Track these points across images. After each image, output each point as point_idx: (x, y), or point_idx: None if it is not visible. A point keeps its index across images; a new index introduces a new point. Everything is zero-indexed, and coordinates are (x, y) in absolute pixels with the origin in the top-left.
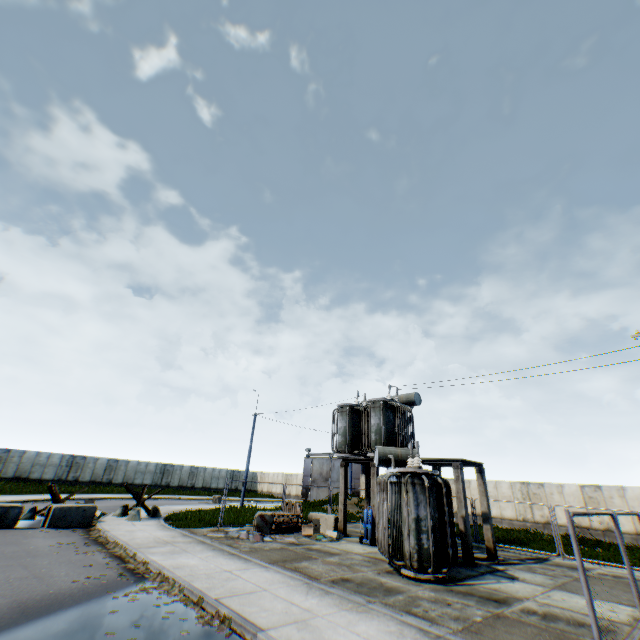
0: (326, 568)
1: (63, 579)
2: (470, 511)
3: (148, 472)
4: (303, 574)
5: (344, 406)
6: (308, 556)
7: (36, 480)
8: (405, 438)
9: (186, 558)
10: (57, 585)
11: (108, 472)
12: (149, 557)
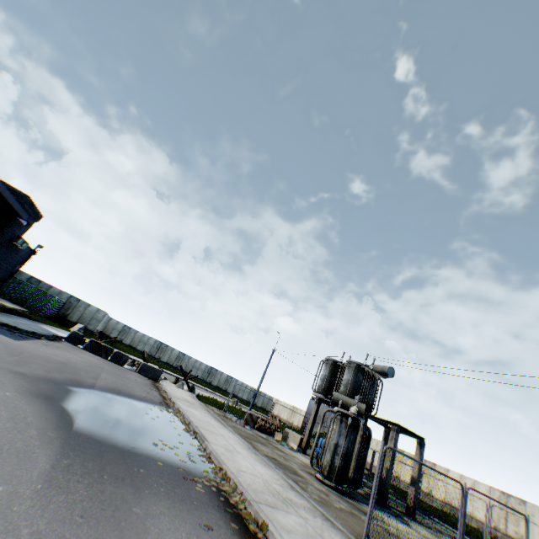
0: (269, 451)
1: (136, 391)
2: (441, 497)
3: (200, 369)
4: (251, 445)
5: (329, 359)
6: (264, 444)
7: (139, 351)
8: (370, 398)
9: (194, 410)
10: (133, 392)
11: (177, 360)
12: (176, 401)
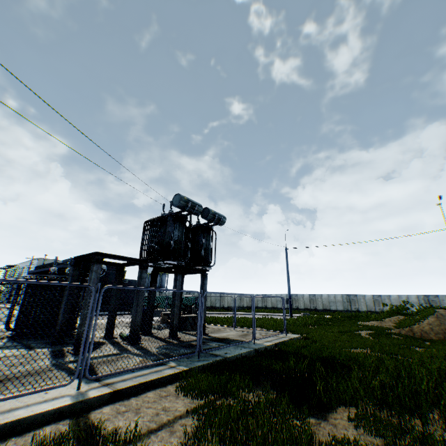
0: None
1: None
2: None
3: (337, 302)
4: None
5: None
6: None
7: (280, 308)
8: (164, 244)
9: None
10: None
11: (311, 303)
12: None
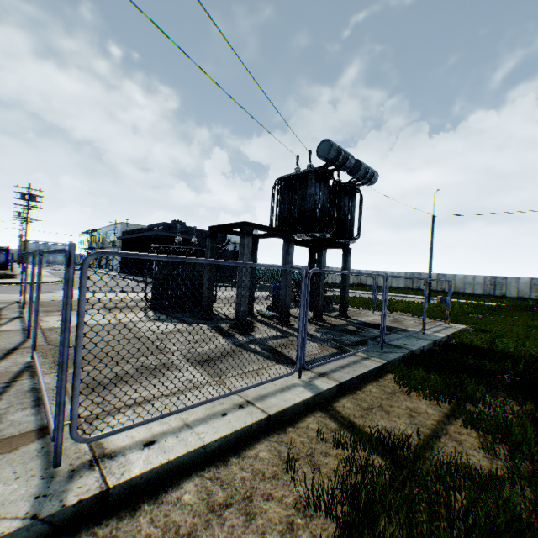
0: None
1: None
2: None
3: (475, 284)
4: None
5: None
6: None
7: (395, 288)
8: (304, 211)
9: None
10: None
11: (439, 284)
12: None
